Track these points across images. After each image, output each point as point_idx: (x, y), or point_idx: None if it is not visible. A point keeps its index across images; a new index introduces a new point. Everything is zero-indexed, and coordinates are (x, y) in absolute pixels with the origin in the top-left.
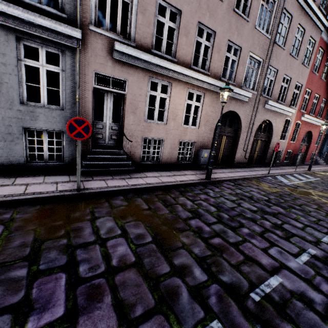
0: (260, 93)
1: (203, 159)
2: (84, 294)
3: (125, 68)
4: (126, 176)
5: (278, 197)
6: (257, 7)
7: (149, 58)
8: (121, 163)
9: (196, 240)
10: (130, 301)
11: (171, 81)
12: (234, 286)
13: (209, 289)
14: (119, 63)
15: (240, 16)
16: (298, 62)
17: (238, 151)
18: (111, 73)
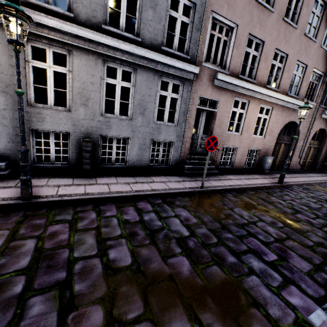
0: (318, 103)
1: (267, 164)
2: (277, 250)
3: (219, 92)
4: (216, 178)
5: None
6: (324, 28)
7: (238, 82)
8: (209, 167)
9: (313, 228)
10: (306, 256)
11: (249, 99)
12: None
13: None
14: (216, 88)
15: (309, 39)
16: None
17: (293, 158)
18: (210, 96)
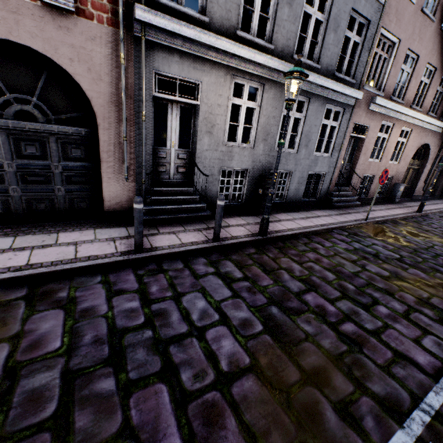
0: None
1: (398, 193)
2: None
3: (371, 116)
4: (361, 209)
5: None
6: None
7: (391, 105)
8: (352, 198)
9: None
10: None
11: (394, 122)
12: None
13: None
14: (369, 112)
15: None
16: None
17: (418, 184)
18: (363, 121)
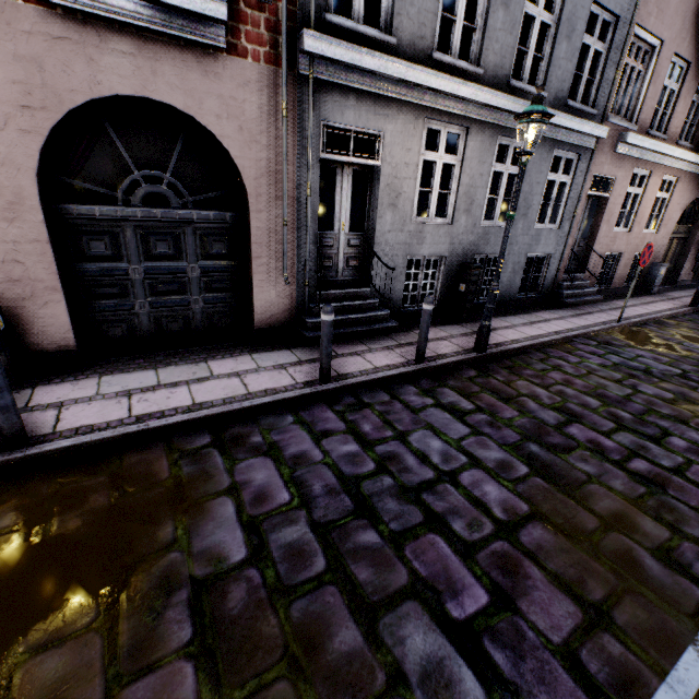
0: None
1: (657, 278)
2: None
3: (618, 163)
4: (605, 306)
5: None
6: None
7: (649, 144)
8: (590, 290)
9: None
10: None
11: (652, 168)
12: None
13: None
14: (615, 157)
15: None
16: None
17: (686, 262)
18: (606, 172)
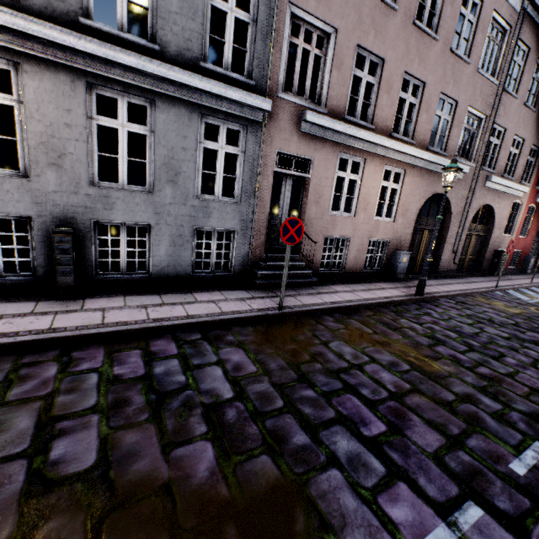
0: (480, 164)
1: (400, 265)
2: (389, 413)
3: (312, 144)
4: (312, 290)
5: (527, 320)
6: (481, 42)
7: (344, 128)
8: (301, 272)
9: (460, 369)
10: (439, 421)
11: (365, 156)
12: (536, 415)
13: (511, 416)
14: (306, 137)
15: (458, 58)
16: (535, 115)
17: (444, 253)
18: (296, 150)
